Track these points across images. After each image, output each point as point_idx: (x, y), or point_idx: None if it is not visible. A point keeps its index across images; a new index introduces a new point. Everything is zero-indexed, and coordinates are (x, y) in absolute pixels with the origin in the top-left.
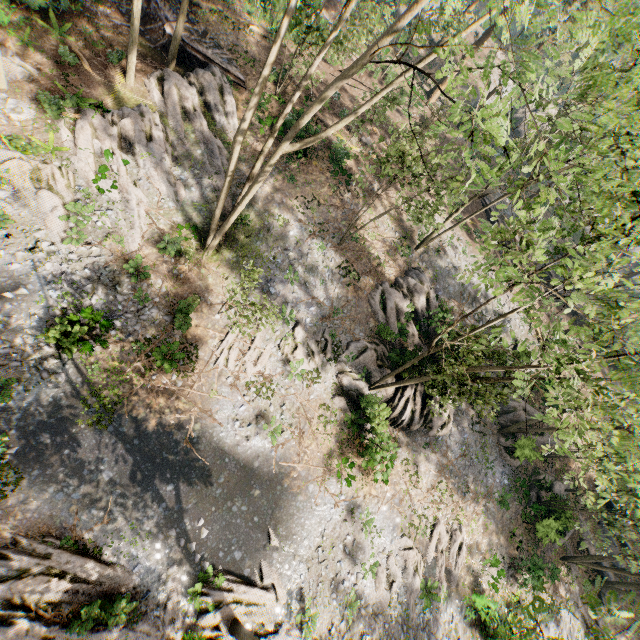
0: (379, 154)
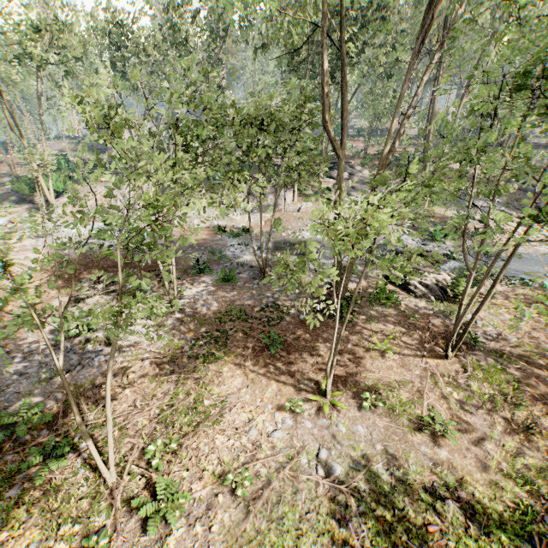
0: None
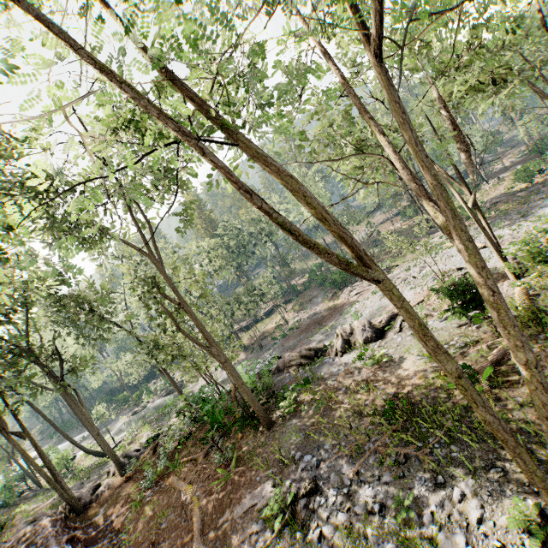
0: None
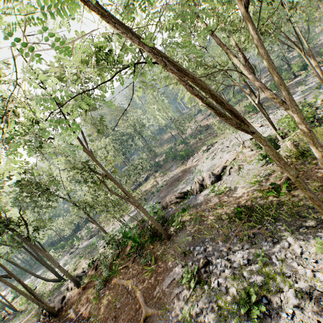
0: None
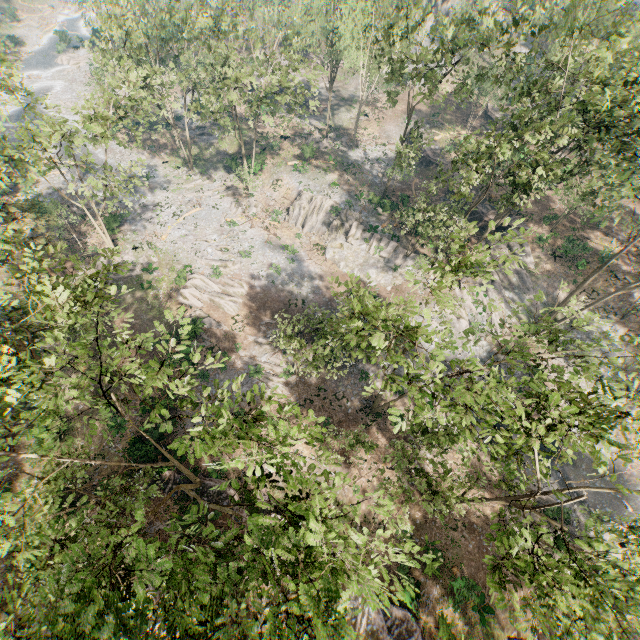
0: (635, 245)
